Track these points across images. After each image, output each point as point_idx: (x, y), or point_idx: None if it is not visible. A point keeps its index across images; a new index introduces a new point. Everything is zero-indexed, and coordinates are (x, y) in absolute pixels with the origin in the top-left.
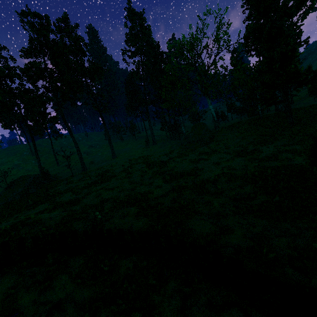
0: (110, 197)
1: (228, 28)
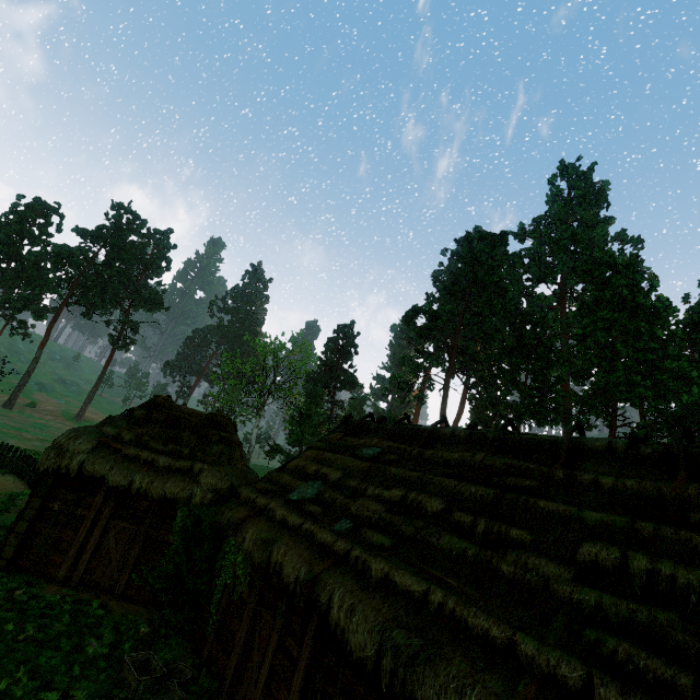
0: (5, 440)
1: (304, 361)
